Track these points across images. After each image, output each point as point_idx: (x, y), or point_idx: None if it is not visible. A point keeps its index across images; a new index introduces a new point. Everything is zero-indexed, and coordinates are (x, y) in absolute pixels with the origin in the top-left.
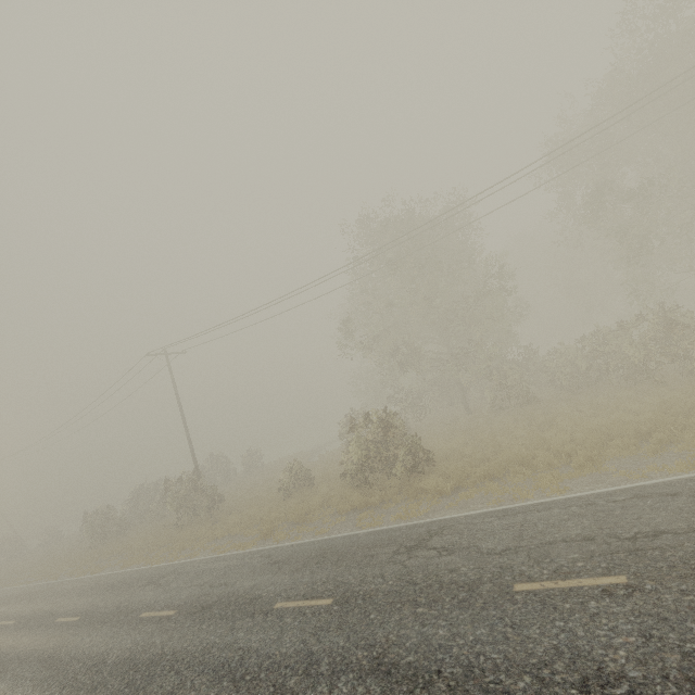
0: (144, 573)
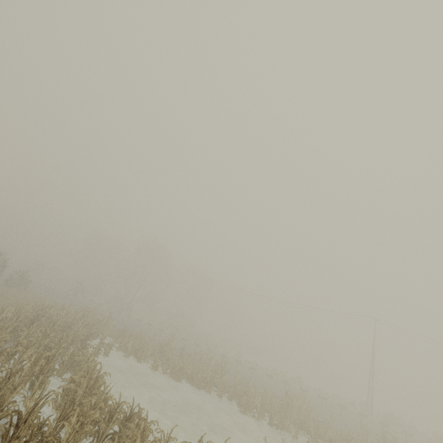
0: None
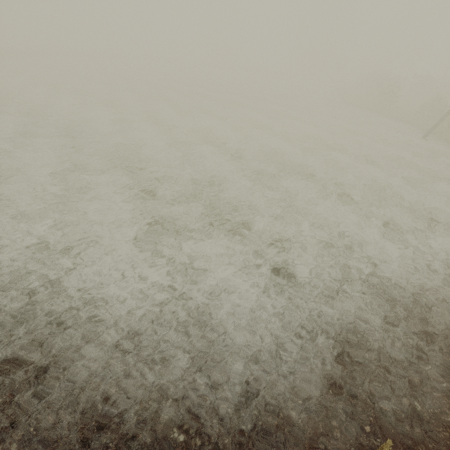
0: None
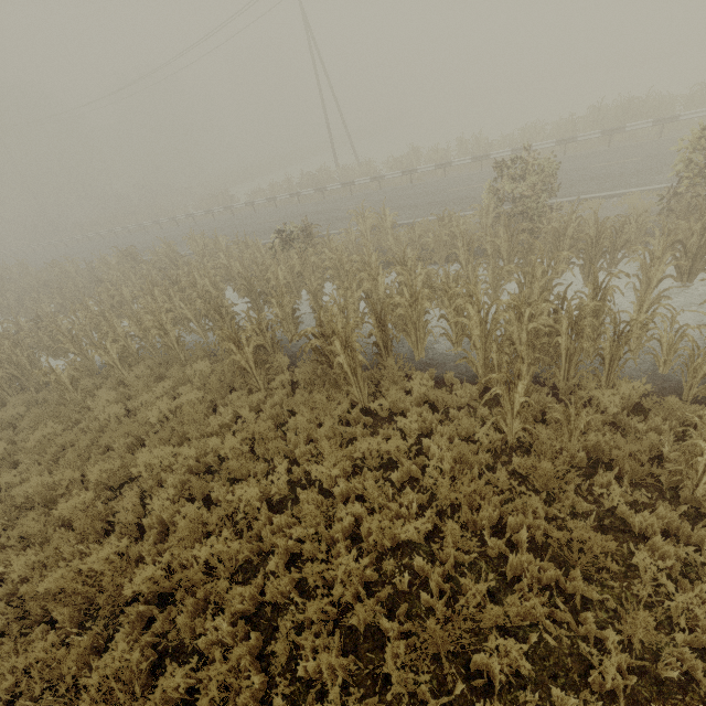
0: None
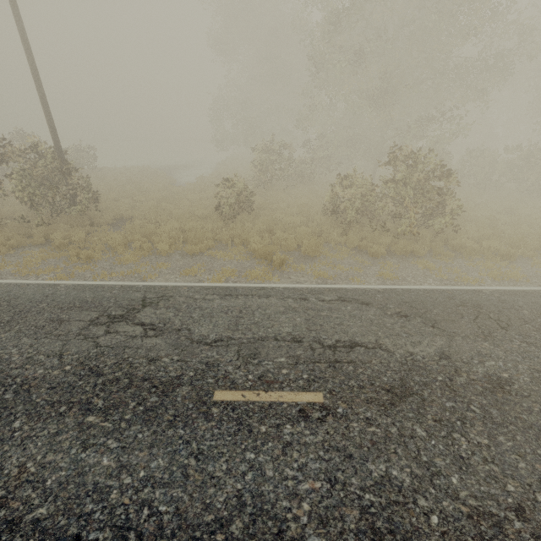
0: (58, 296)
